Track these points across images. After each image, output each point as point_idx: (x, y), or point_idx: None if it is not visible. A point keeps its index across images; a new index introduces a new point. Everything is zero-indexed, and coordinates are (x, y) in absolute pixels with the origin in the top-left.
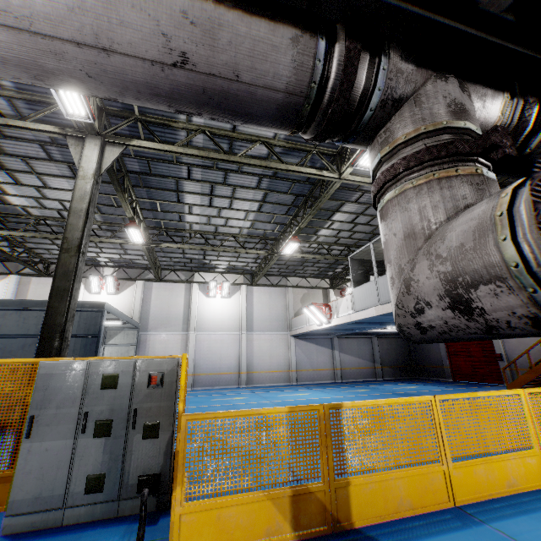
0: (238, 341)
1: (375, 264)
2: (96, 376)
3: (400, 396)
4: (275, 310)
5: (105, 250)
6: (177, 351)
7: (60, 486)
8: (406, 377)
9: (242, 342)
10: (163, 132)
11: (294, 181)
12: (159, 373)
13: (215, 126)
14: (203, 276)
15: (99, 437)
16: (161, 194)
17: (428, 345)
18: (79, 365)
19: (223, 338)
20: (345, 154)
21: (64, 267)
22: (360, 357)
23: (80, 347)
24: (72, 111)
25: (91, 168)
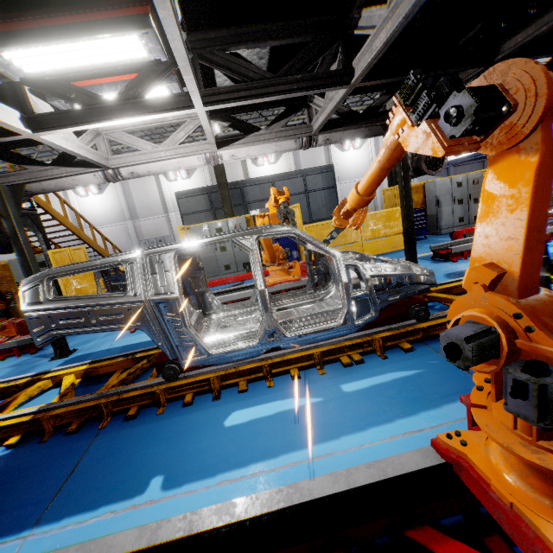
0: None
1: None
2: (454, 183)
3: None
4: None
5: None
6: None
7: (451, 221)
8: None
9: None
10: None
11: None
12: (476, 178)
13: None
14: None
15: (460, 205)
16: None
17: None
18: (447, 180)
19: None
20: None
21: None
22: None
23: (327, 195)
24: None
25: None
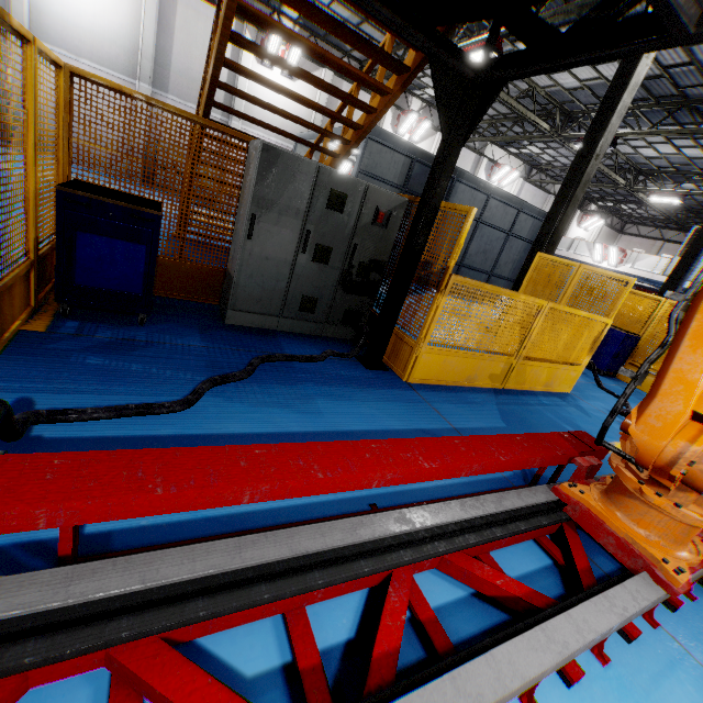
0: None
1: None
2: None
3: None
4: None
5: None
6: None
7: None
8: None
9: None
10: None
11: None
12: None
13: None
14: (493, 151)
15: None
16: (658, 116)
17: None
18: None
19: None
20: None
21: (701, 252)
22: None
23: (523, 250)
24: None
25: None
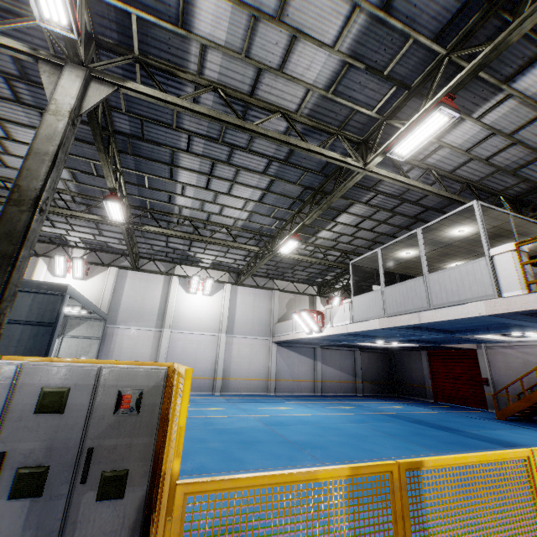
0: (217, 343)
1: (383, 272)
2: (30, 391)
3: (391, 418)
4: (259, 313)
5: (76, 228)
6: (148, 349)
7: None
8: (385, 394)
9: (220, 345)
10: (166, 84)
11: (307, 169)
12: (135, 390)
13: (230, 85)
14: (185, 270)
15: (20, 497)
16: (151, 167)
17: (411, 363)
18: (1, 371)
19: (200, 339)
20: (374, 141)
21: (10, 225)
22: (342, 371)
23: (29, 336)
24: (48, 15)
25: (68, 103)
